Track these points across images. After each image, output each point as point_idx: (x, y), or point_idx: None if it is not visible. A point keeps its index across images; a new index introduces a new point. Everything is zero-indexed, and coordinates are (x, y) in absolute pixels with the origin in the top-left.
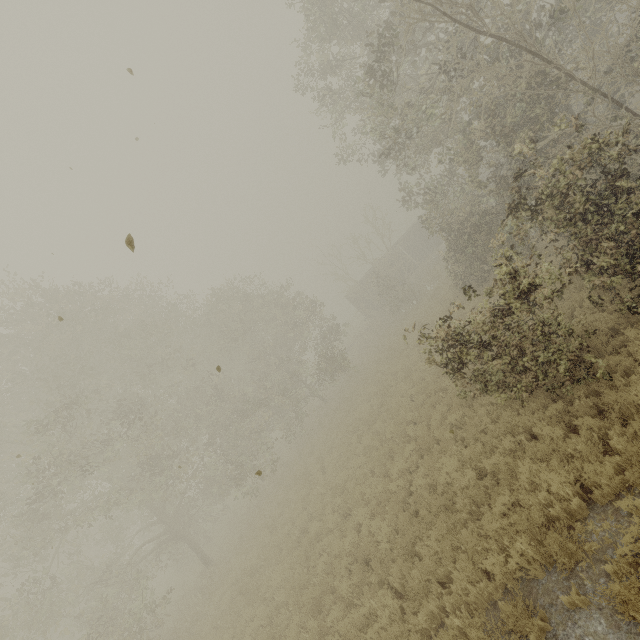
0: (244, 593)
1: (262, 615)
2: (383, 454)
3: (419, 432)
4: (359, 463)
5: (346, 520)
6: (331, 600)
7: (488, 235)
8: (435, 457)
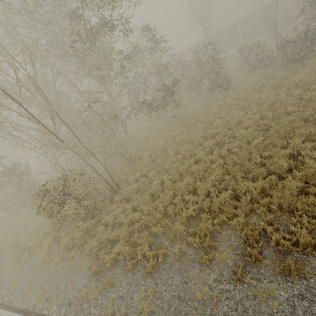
0: None
1: None
2: None
3: None
4: None
5: None
6: None
7: None
8: None
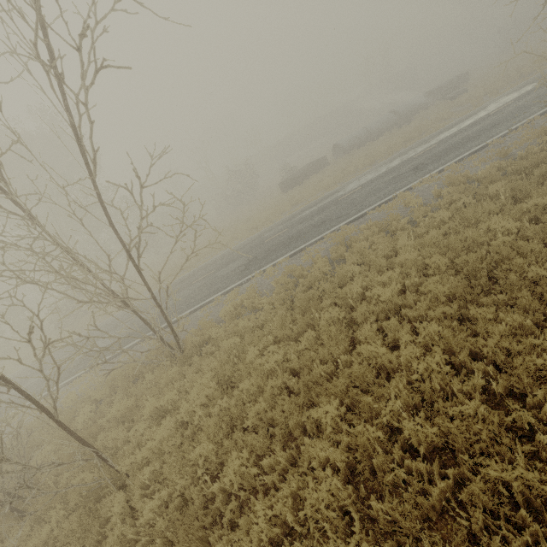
0: None
1: None
2: None
3: None
4: None
5: None
6: None
7: None
8: None
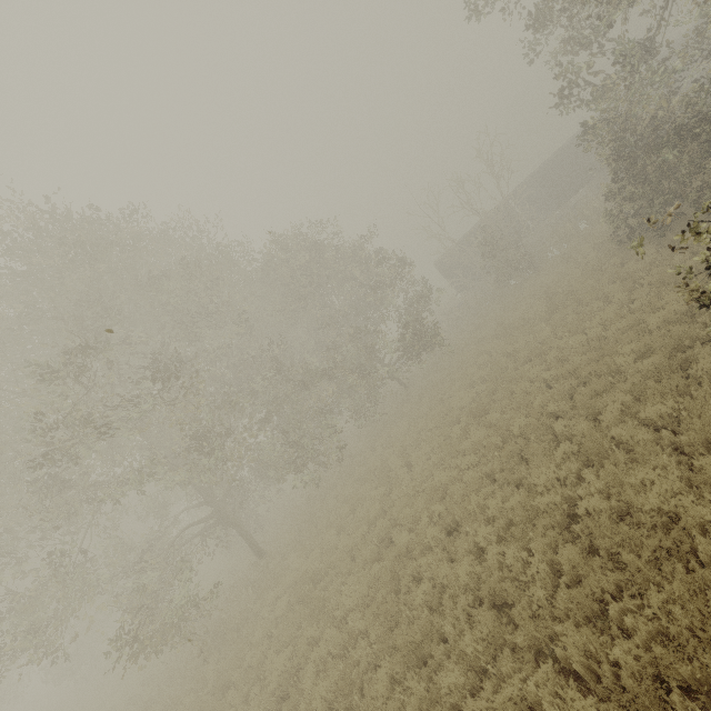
0: (305, 603)
1: (331, 641)
2: (510, 455)
3: (581, 429)
4: (467, 463)
5: (453, 537)
6: (441, 651)
7: (706, 144)
8: (624, 468)
